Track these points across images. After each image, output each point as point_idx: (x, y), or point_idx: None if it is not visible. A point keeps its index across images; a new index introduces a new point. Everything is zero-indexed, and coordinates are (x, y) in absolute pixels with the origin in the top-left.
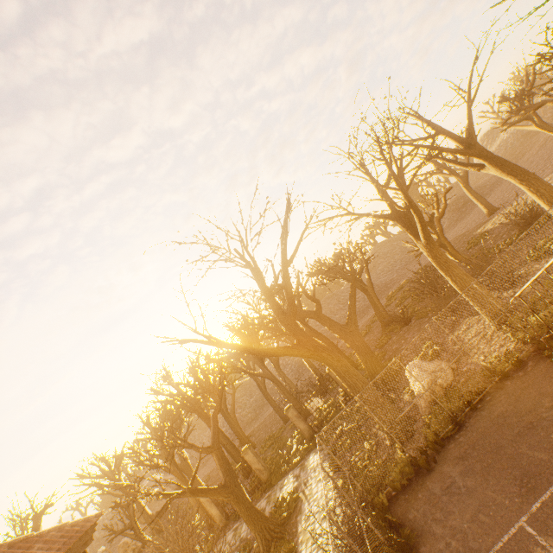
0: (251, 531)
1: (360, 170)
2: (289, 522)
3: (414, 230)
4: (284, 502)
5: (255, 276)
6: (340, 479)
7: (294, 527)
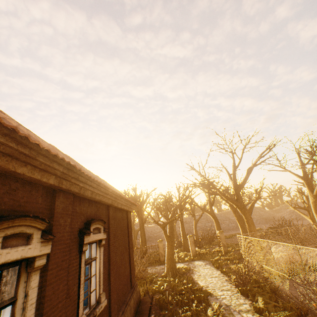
0: (168, 265)
1: (296, 152)
2: (185, 274)
3: (311, 188)
4: (182, 267)
5: (233, 163)
6: (224, 269)
7: (189, 276)
